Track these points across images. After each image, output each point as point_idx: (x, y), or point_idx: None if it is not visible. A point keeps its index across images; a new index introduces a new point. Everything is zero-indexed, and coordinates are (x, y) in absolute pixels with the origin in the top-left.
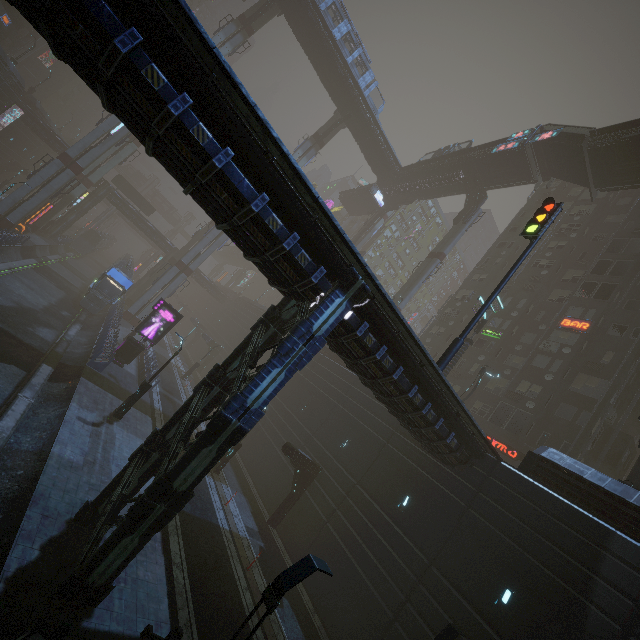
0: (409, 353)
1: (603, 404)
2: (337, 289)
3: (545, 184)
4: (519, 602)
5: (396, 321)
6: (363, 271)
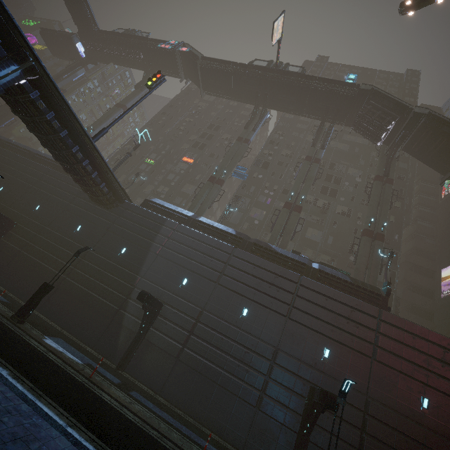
0: (71, 123)
1: (192, 196)
2: (12, 59)
3: (191, 85)
4: (129, 251)
5: (61, 100)
6: (32, 54)
